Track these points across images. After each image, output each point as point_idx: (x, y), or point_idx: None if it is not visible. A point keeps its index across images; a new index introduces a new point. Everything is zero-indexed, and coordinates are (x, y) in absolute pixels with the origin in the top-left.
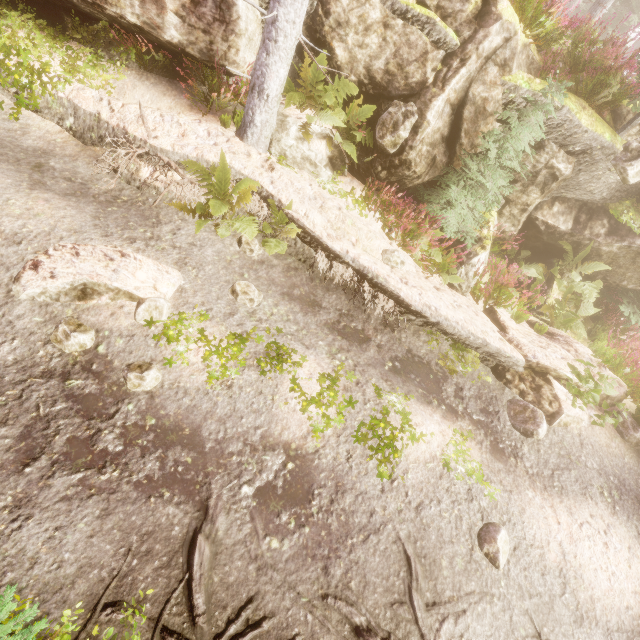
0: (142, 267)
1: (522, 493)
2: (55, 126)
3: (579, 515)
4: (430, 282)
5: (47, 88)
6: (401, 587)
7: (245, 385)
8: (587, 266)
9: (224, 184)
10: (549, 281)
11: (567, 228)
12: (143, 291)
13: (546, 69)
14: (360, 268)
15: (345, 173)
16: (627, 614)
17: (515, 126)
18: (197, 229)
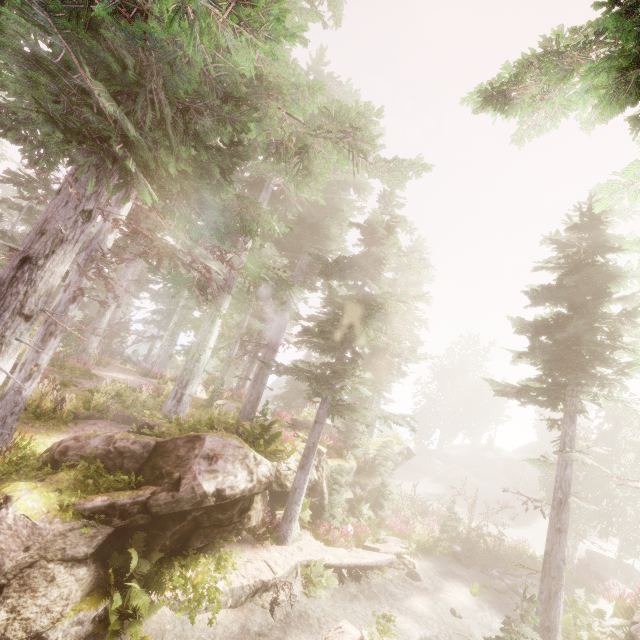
0: (346, 626)
1: (440, 597)
2: (223, 612)
3: (448, 590)
4: (352, 552)
5: (219, 590)
6: (466, 639)
7: (398, 635)
8: (364, 505)
9: (311, 570)
10: (358, 519)
11: (353, 496)
12: (358, 633)
13: (328, 454)
14: (355, 564)
15: (301, 529)
16: (475, 603)
17: (340, 478)
18: (329, 597)
